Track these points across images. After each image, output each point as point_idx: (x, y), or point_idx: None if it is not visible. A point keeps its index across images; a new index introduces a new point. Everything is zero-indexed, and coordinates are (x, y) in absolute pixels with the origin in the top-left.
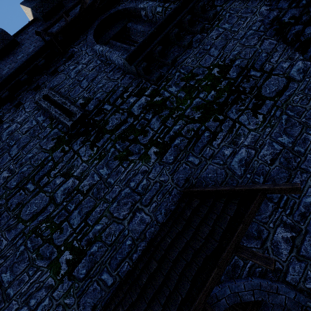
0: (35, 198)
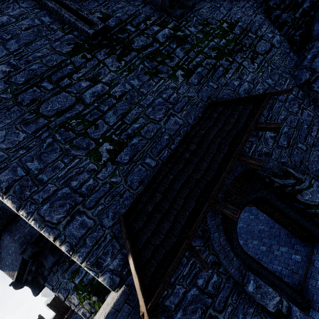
0: (56, 97)
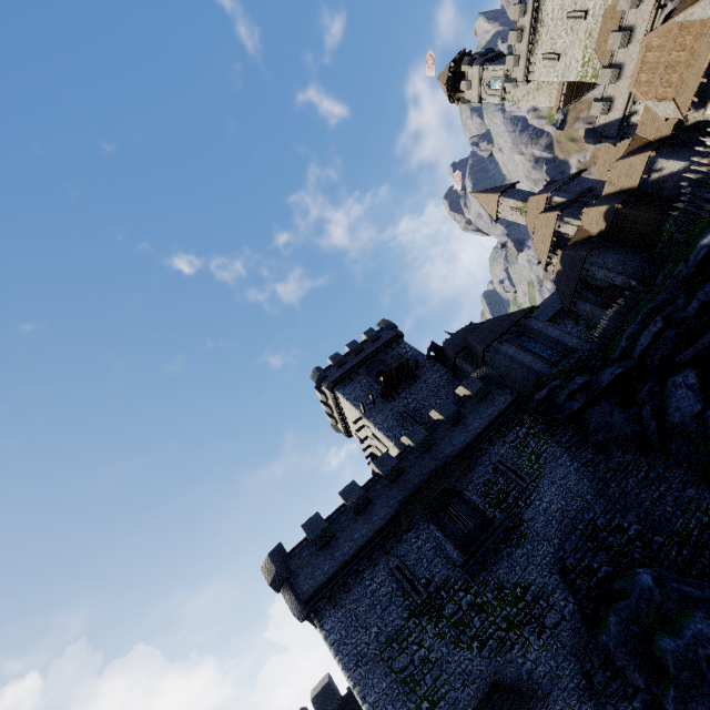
0: (400, 656)
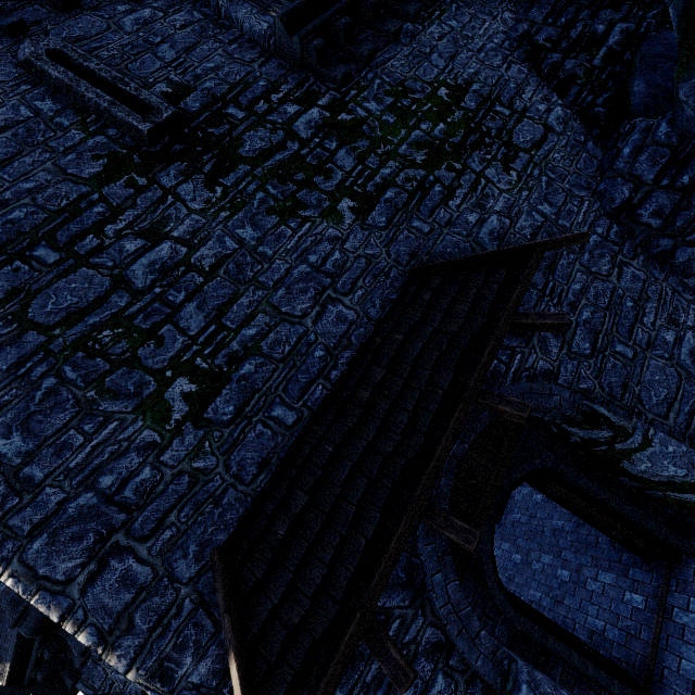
0: (67, 280)
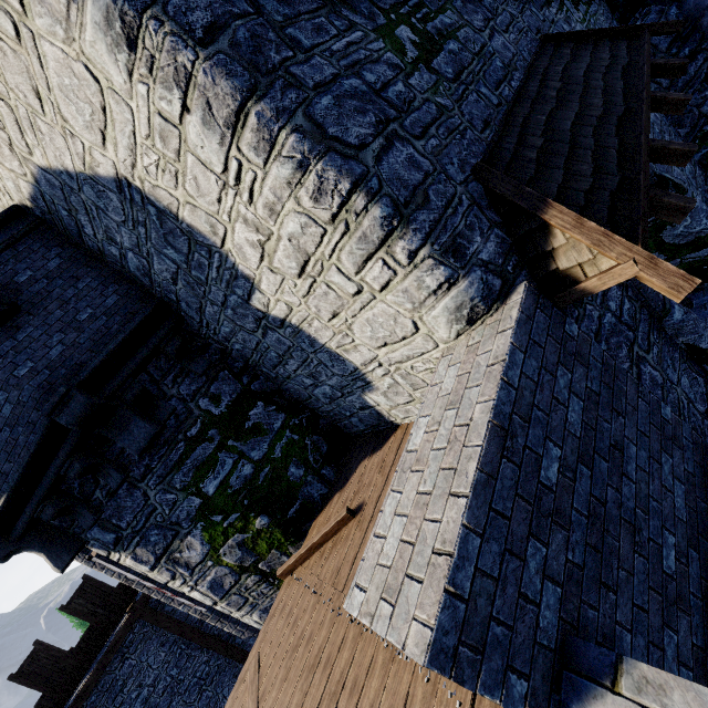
0: None
